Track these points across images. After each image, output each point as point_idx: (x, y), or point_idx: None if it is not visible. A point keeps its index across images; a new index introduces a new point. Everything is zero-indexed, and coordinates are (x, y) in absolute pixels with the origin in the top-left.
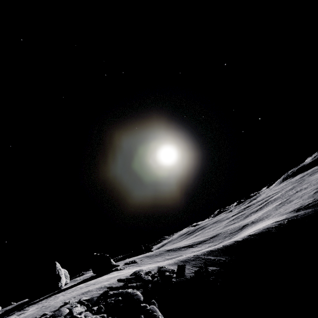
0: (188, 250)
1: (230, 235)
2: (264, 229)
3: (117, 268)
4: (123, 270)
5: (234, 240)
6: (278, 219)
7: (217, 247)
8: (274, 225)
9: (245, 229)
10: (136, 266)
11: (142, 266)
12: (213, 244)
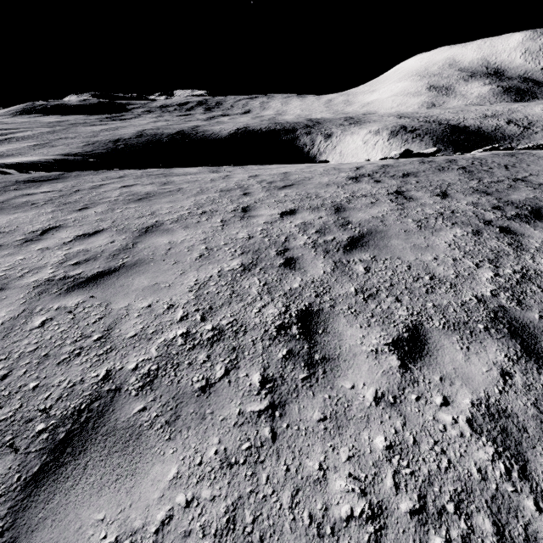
0: None
1: None
2: (33, 161)
3: None
4: None
5: (1, 162)
6: (45, 158)
7: None
8: (44, 161)
9: None
10: None
11: None
12: None
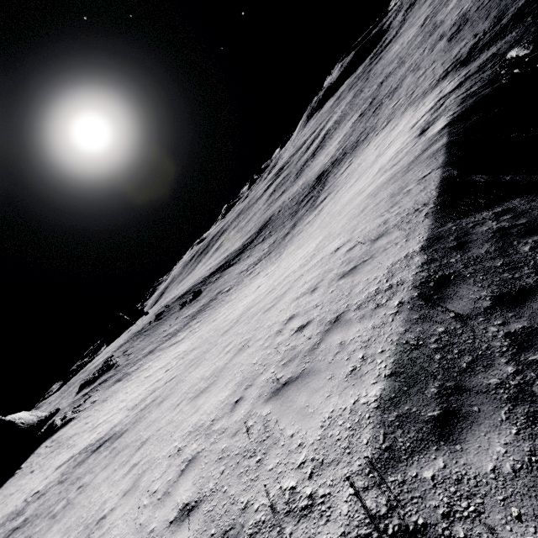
0: (226, 276)
1: (303, 204)
2: (461, 102)
3: (52, 421)
4: (73, 419)
5: (438, 148)
6: (439, 95)
7: (435, 178)
8: (471, 88)
9: (331, 177)
10: (114, 382)
11: (133, 374)
12: (277, 237)
